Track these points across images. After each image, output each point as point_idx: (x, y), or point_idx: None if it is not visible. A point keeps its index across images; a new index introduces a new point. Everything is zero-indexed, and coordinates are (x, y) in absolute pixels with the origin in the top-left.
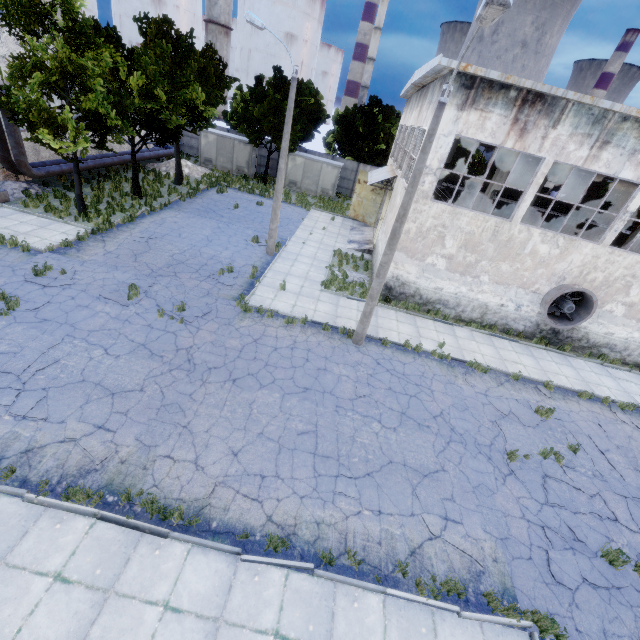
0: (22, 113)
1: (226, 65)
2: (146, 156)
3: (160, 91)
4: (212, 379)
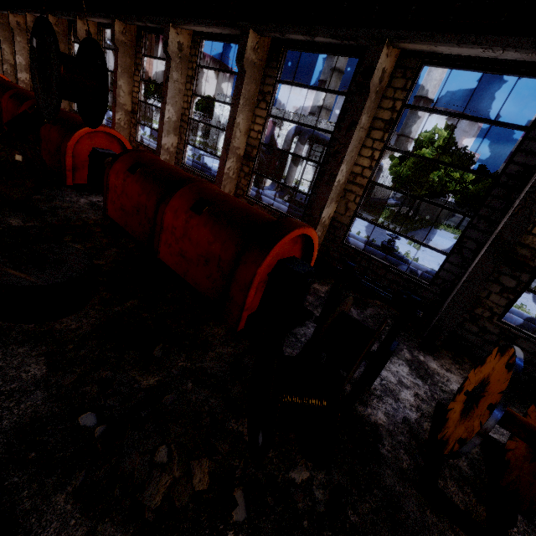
0: (403, 176)
1: (475, 163)
2: (392, 202)
3: (456, 173)
4: (530, 301)
